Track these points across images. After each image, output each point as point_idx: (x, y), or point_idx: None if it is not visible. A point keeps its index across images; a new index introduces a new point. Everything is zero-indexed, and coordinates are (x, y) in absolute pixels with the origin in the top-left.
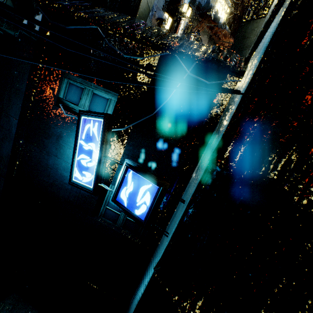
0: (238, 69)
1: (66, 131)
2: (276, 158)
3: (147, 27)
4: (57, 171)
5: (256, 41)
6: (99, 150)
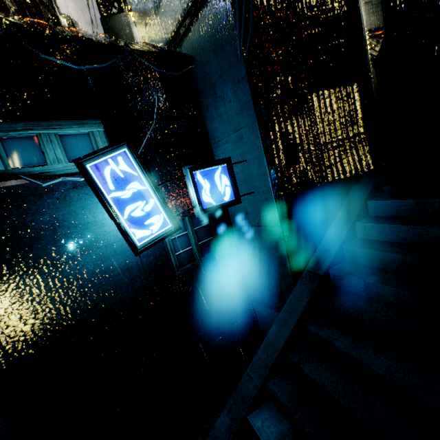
0: (189, 57)
1: (61, 210)
2: (282, 82)
3: (63, 29)
4: (93, 273)
5: (176, 32)
6: (150, 182)
